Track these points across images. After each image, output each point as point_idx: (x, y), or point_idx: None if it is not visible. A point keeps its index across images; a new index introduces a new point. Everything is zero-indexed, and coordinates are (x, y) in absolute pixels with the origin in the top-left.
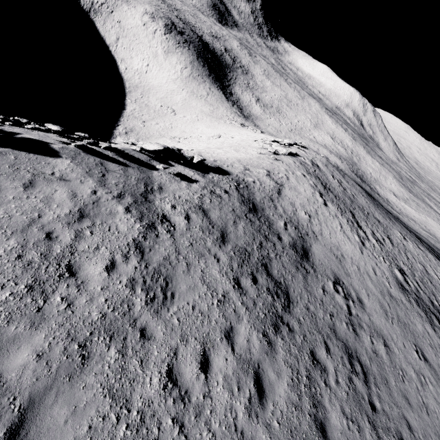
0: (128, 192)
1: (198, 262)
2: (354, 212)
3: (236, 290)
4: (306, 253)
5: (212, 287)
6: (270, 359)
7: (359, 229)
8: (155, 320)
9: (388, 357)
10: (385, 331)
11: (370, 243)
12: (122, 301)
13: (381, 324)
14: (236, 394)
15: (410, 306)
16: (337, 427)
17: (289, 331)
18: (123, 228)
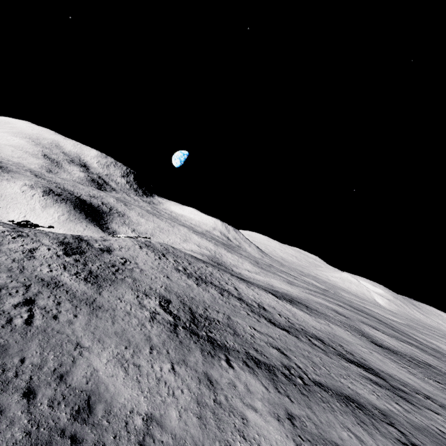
0: (5, 226)
1: (38, 239)
2: (166, 254)
3: (56, 246)
4: (109, 251)
5: (44, 243)
6: (66, 255)
7: (163, 257)
8: (15, 241)
9: (139, 271)
10: (146, 269)
11: (167, 260)
12: (2, 236)
13: (145, 268)
14: (46, 254)
15: (177, 272)
16: (92, 267)
17: (81, 256)
18: (2, 229)
